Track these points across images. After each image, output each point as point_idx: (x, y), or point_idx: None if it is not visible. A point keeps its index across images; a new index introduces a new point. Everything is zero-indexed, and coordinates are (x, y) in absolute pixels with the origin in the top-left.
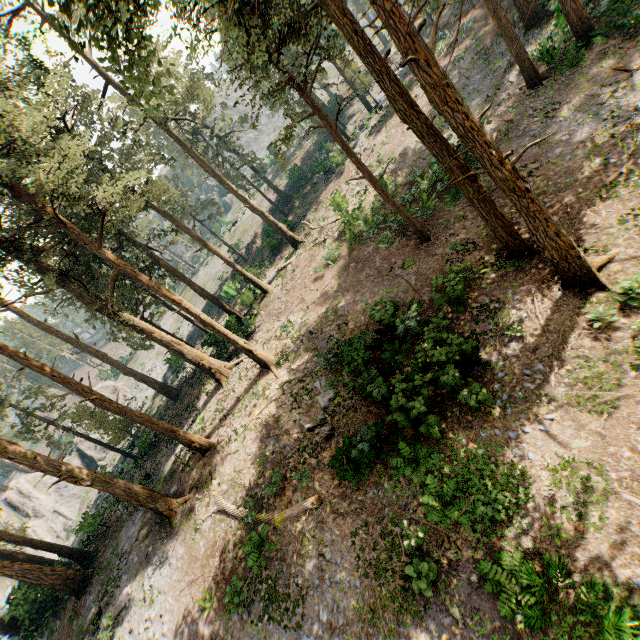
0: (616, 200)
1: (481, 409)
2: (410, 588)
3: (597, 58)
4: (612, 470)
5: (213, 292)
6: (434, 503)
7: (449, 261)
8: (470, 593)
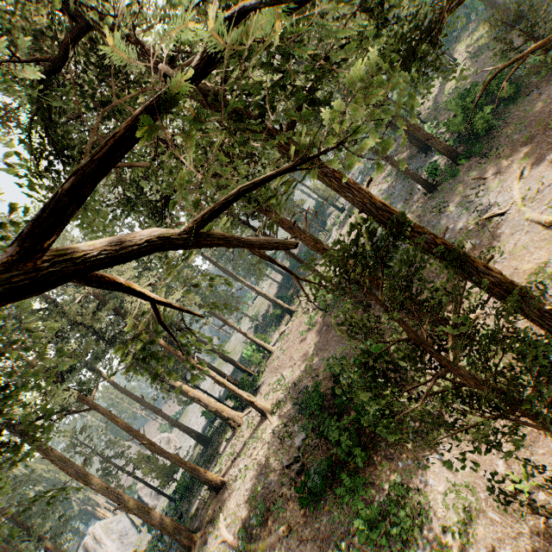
0: None
1: (400, 443)
2: None
3: (467, 170)
4: (482, 491)
5: (240, 353)
6: (363, 526)
7: None
8: None
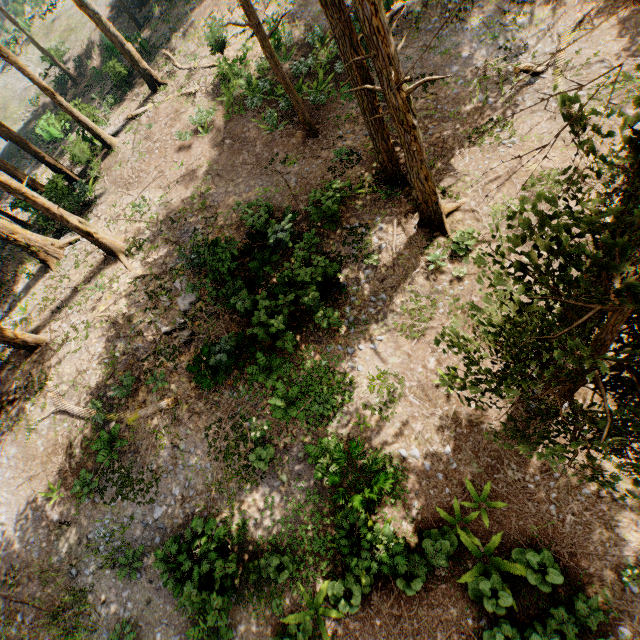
0: (480, 148)
1: (331, 327)
2: (252, 465)
3: None
4: (408, 380)
5: (23, 121)
6: (280, 404)
7: (332, 169)
8: (296, 465)
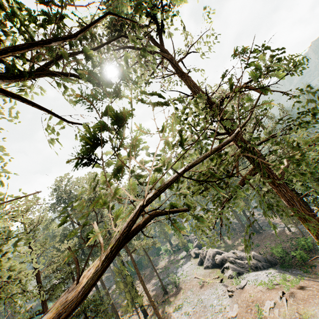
0: None
1: None
2: None
3: None
4: None
5: None
6: None
7: None
8: None
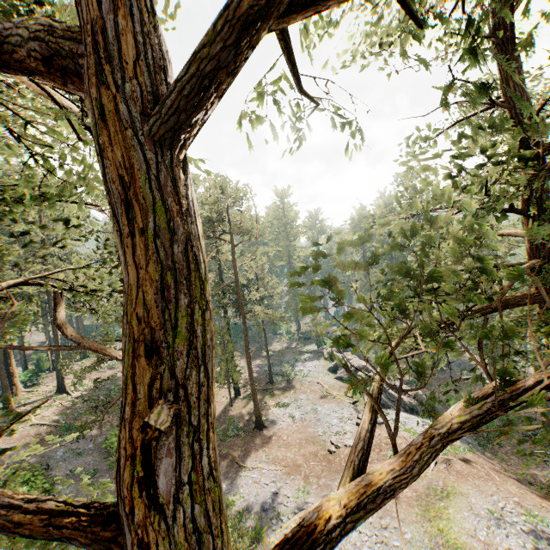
0: None
1: None
2: None
3: None
4: None
5: None
6: None
7: None
8: None
